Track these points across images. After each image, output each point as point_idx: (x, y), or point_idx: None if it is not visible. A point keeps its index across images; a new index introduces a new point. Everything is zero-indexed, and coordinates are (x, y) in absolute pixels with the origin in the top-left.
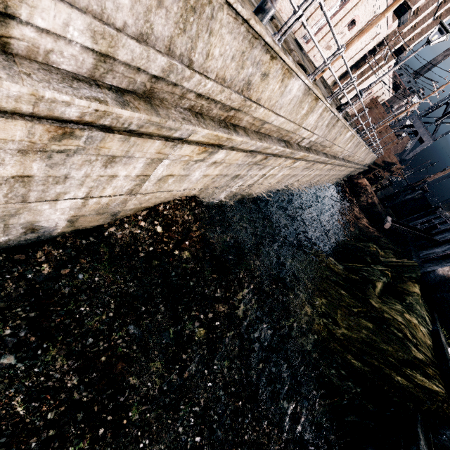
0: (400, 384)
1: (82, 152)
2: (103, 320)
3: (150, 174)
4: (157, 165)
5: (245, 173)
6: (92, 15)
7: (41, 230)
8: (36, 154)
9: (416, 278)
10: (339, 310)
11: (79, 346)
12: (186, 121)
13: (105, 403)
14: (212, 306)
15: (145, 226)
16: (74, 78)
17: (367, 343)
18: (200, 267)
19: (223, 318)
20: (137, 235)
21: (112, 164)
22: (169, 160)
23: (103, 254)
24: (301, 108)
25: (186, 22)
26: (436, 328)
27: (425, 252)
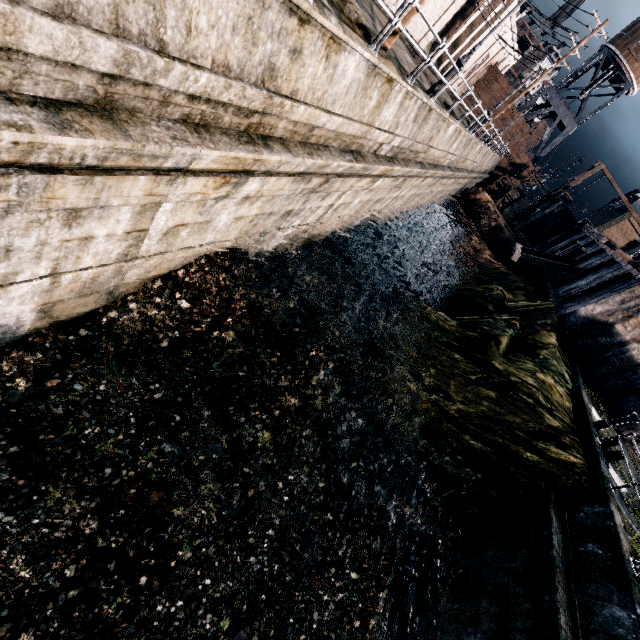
0: (530, 462)
1: (19, 209)
2: (121, 442)
3: (148, 228)
4: (155, 213)
5: (301, 206)
6: None
7: None
8: None
9: (552, 324)
10: (453, 380)
11: (93, 480)
12: (179, 141)
13: (143, 545)
14: (277, 400)
15: (161, 303)
16: None
17: (489, 417)
18: (252, 350)
19: (294, 414)
20: (152, 318)
21: (79, 221)
22: (171, 203)
23: (106, 351)
24: (367, 98)
25: None
26: (577, 386)
27: (566, 287)
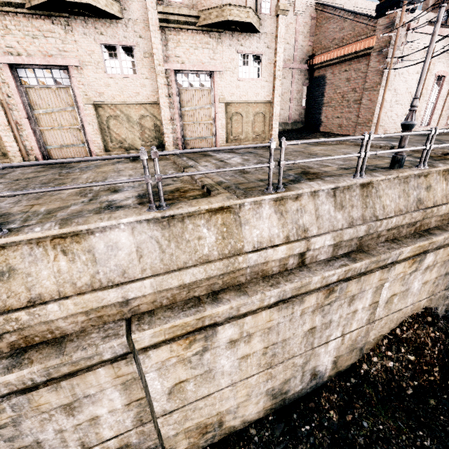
0: None
1: (338, 299)
2: None
3: (378, 300)
4: (381, 290)
5: None
6: (330, 231)
7: (318, 375)
8: (317, 310)
9: None
10: None
11: None
12: (391, 249)
13: None
14: None
15: (392, 355)
16: (327, 261)
17: None
18: None
19: None
20: (390, 368)
21: (353, 302)
22: (388, 282)
23: (370, 395)
24: None
25: (366, 203)
26: None
27: None
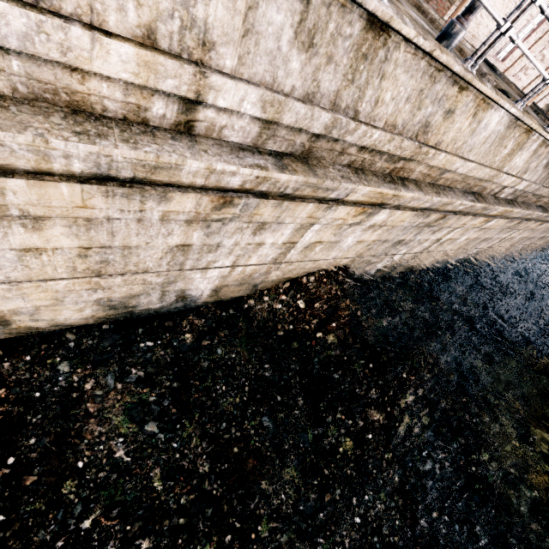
0: None
1: (236, 220)
2: (236, 404)
3: (297, 241)
4: (306, 231)
5: (412, 237)
6: (264, 87)
7: (189, 298)
8: (198, 224)
9: None
10: None
11: (212, 428)
12: (345, 179)
13: (233, 503)
14: (363, 410)
15: (284, 300)
16: (240, 148)
17: None
18: (347, 356)
19: (377, 431)
20: (275, 310)
21: (261, 232)
22: (319, 225)
23: (240, 328)
24: (502, 147)
25: (355, 72)
26: None
27: None
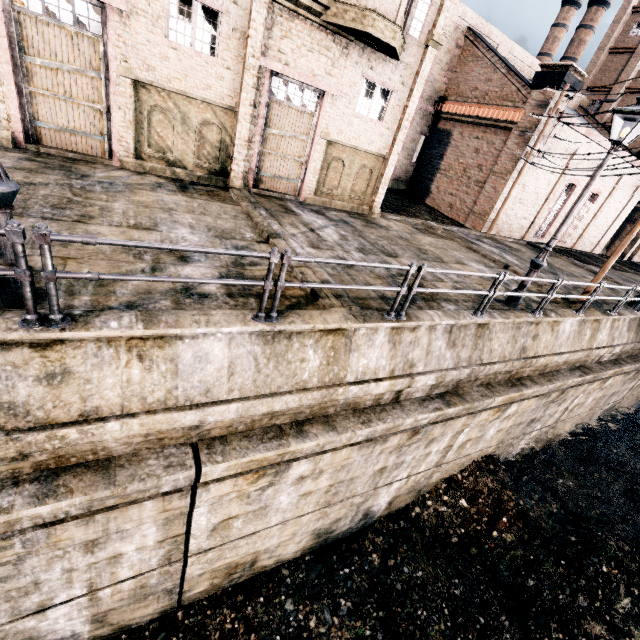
0: None
1: (418, 441)
2: (443, 631)
3: (453, 444)
4: (459, 434)
5: (541, 414)
6: (435, 370)
7: (369, 514)
8: (395, 451)
9: None
10: None
11: None
12: (484, 396)
13: None
14: (579, 623)
15: (447, 500)
16: (422, 400)
17: None
18: (533, 554)
19: None
20: (442, 513)
21: (430, 444)
22: (468, 428)
23: (415, 540)
24: (582, 335)
25: (476, 344)
26: None
27: None
